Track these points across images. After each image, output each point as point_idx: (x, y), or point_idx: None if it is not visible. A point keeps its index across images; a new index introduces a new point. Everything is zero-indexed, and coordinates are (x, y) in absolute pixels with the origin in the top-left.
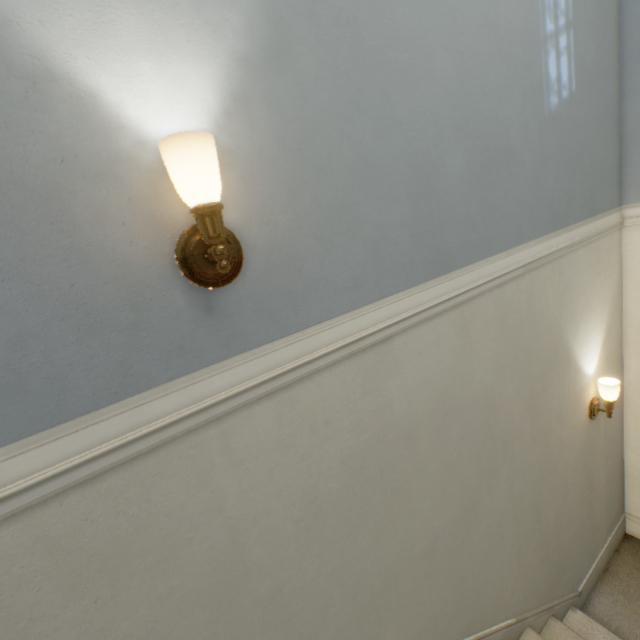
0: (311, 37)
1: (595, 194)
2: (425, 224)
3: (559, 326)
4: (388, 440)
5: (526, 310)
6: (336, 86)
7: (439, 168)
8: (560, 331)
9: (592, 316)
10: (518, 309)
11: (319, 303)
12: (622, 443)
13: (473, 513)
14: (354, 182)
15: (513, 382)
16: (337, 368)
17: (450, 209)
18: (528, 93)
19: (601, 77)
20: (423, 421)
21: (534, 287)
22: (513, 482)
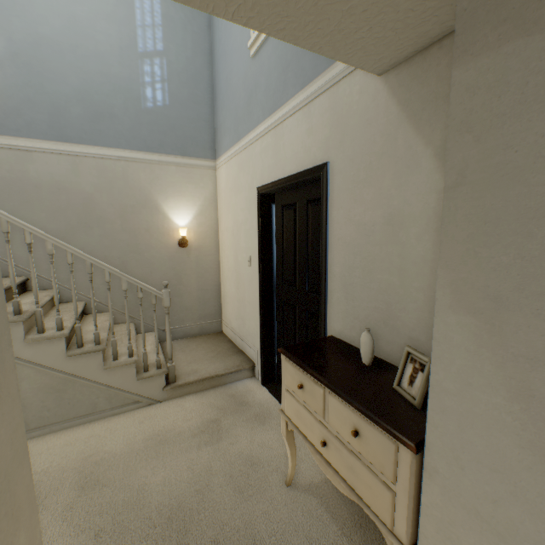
0: (12, 66)
1: (188, 148)
2: (57, 124)
3: (150, 192)
4: (26, 183)
5: (122, 175)
6: (20, 79)
7: (68, 110)
8: (151, 194)
9: (184, 200)
10: (115, 172)
11: (2, 130)
12: (220, 279)
13: (73, 236)
14: (23, 104)
15: (109, 199)
16: (6, 151)
17: (72, 124)
18: (130, 99)
19: (195, 104)
20: (46, 186)
21: (129, 168)
22: (105, 240)
